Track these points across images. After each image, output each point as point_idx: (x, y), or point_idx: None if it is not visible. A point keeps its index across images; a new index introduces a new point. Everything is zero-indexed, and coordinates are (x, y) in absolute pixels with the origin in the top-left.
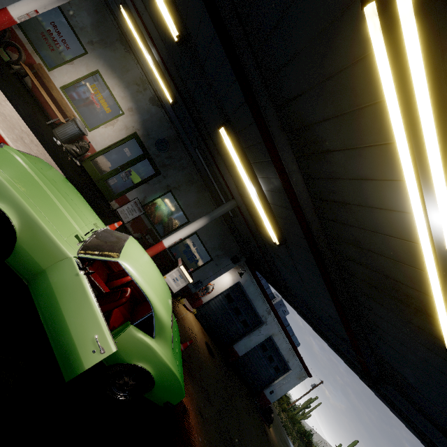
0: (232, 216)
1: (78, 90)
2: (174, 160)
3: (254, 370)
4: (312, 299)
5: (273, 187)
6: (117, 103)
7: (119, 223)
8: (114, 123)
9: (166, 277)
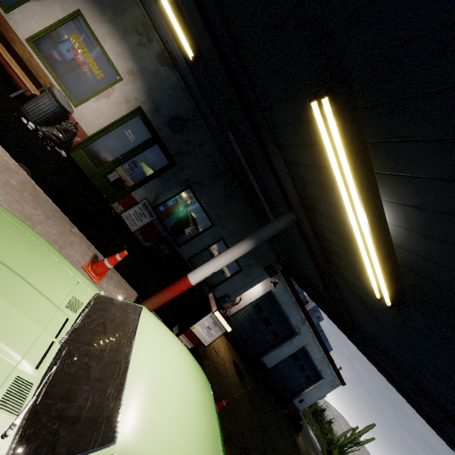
0: None
1: (53, 43)
2: (193, 145)
3: (283, 380)
4: (422, 373)
5: (439, 231)
6: (111, 63)
7: (123, 254)
8: (108, 93)
9: (194, 327)
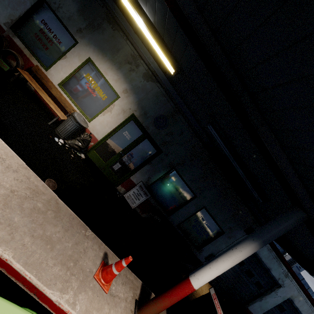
0: (261, 201)
1: (74, 83)
2: (174, 135)
3: None
4: None
5: None
6: (112, 88)
7: (128, 260)
8: (111, 108)
9: None
